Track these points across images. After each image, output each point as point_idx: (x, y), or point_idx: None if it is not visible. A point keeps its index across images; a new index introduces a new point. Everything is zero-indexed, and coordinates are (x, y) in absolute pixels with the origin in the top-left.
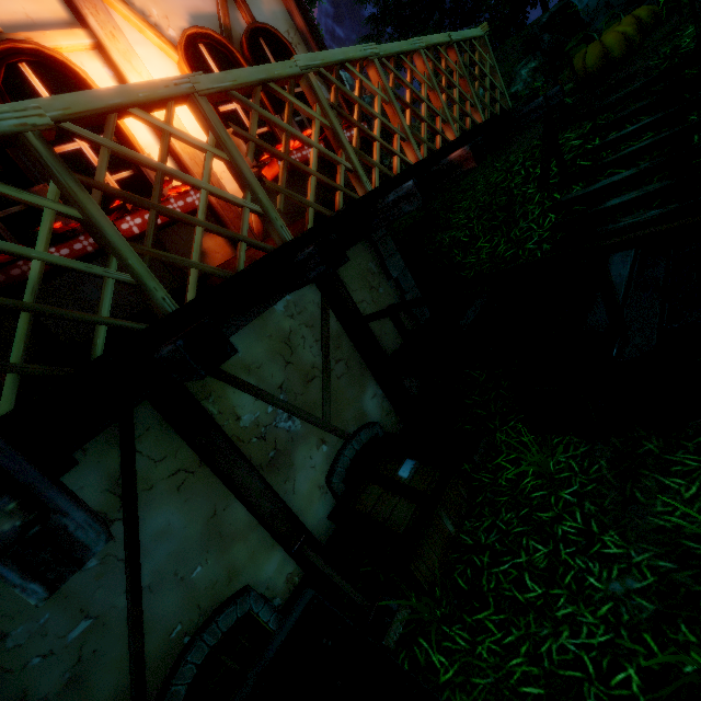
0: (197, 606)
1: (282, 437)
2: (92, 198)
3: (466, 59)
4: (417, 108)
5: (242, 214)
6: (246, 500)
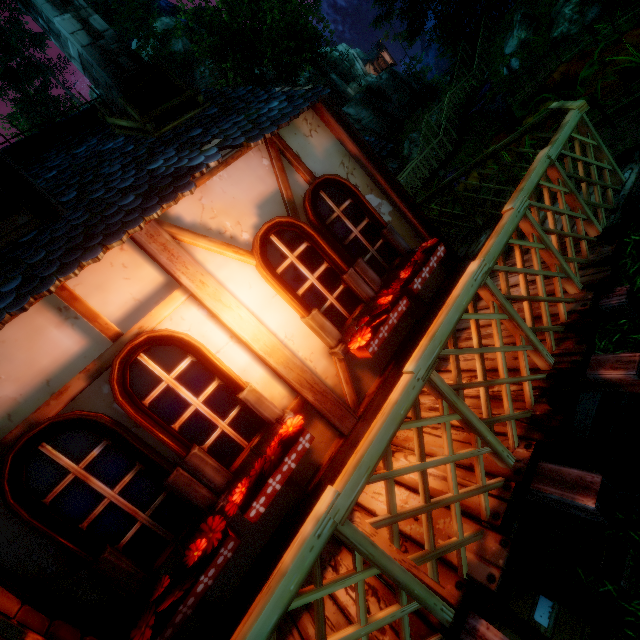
0: None
1: None
2: None
3: (567, 166)
4: (481, 170)
5: (401, 624)
6: None
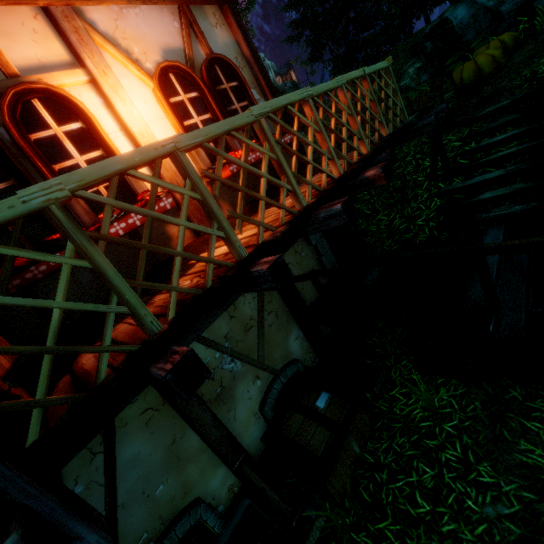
0: (159, 517)
1: (226, 376)
2: (99, 250)
3: (375, 86)
4: None
5: (210, 240)
6: (199, 430)
